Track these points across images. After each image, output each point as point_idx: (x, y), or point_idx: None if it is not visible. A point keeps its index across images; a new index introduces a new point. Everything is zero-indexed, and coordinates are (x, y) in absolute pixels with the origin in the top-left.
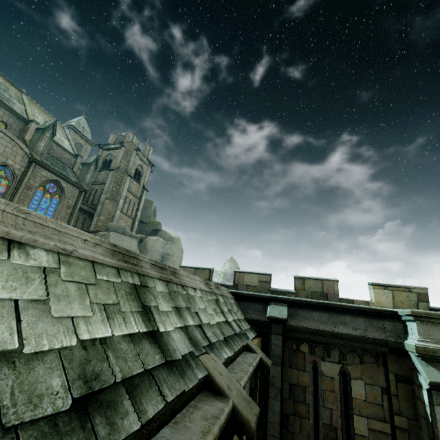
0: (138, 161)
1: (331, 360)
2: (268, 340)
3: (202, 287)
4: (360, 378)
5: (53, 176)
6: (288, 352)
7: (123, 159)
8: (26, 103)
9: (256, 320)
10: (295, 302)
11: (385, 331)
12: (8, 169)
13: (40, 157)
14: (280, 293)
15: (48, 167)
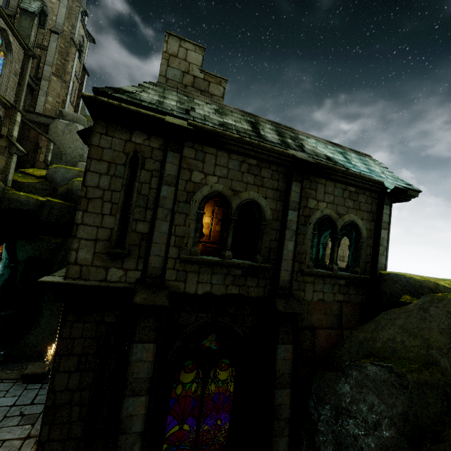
0: (81, 30)
1: None
2: None
3: None
4: None
5: (1, 21)
6: None
7: (66, 21)
8: None
9: None
10: None
11: None
12: None
13: None
14: None
15: None
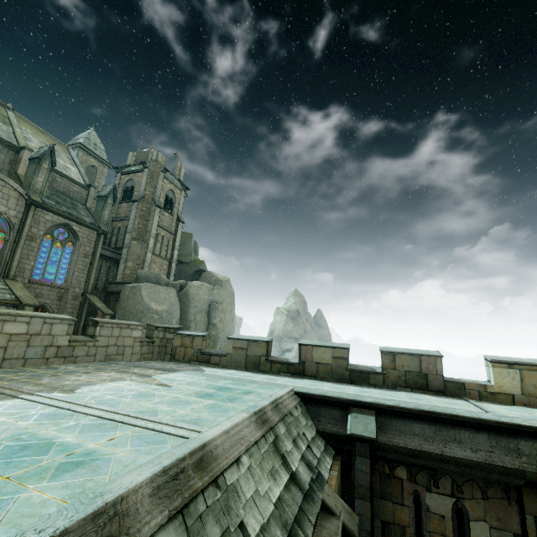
0: (167, 186)
1: (439, 491)
2: (350, 460)
3: (251, 435)
4: (483, 519)
5: (60, 219)
6: (378, 477)
7: (148, 185)
8: (14, 123)
9: (333, 433)
10: (387, 409)
11: (520, 454)
12: (1, 218)
13: (40, 197)
14: (361, 373)
15: (52, 208)
